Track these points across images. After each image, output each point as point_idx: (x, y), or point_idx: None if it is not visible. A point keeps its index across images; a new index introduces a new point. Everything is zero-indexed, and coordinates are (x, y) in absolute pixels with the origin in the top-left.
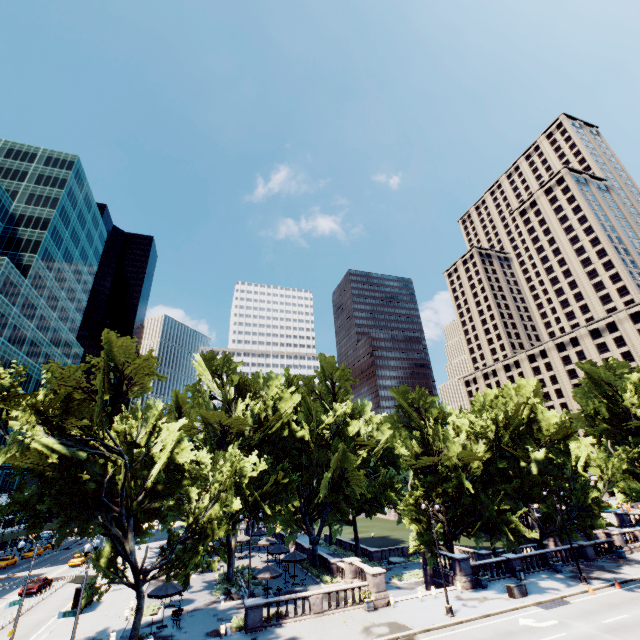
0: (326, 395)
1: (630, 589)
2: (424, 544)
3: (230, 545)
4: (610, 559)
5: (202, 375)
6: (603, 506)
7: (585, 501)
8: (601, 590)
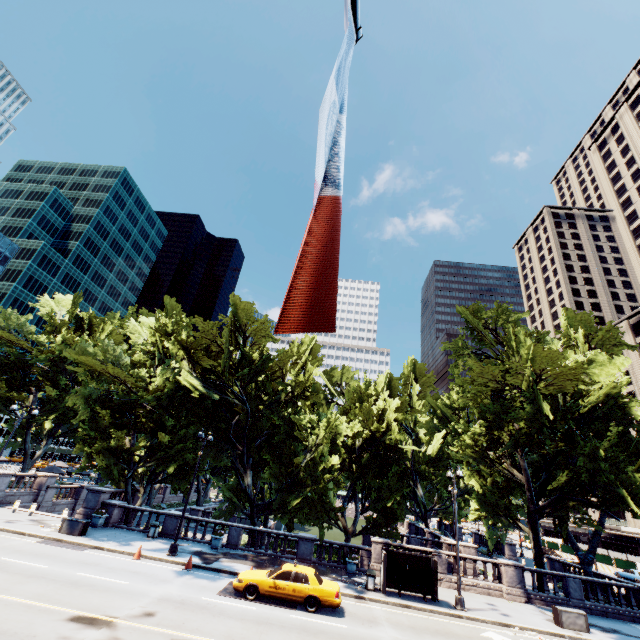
0: (144, 332)
1: (187, 573)
2: (108, 476)
3: (26, 451)
4: (332, 569)
5: (46, 306)
6: (320, 483)
7: (293, 469)
8: (161, 562)
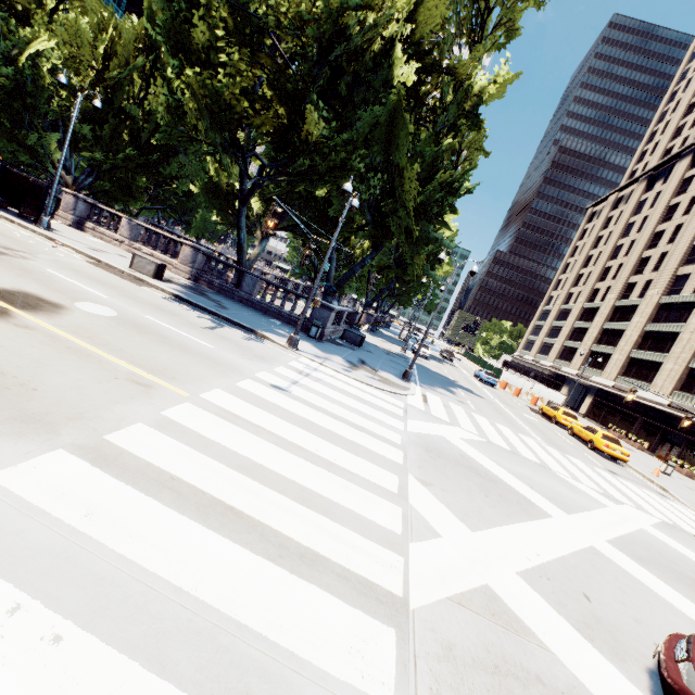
0: None
1: None
2: None
3: None
4: None
5: None
6: None
7: None
8: None
